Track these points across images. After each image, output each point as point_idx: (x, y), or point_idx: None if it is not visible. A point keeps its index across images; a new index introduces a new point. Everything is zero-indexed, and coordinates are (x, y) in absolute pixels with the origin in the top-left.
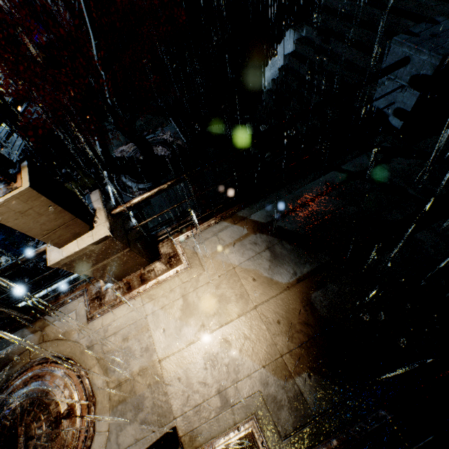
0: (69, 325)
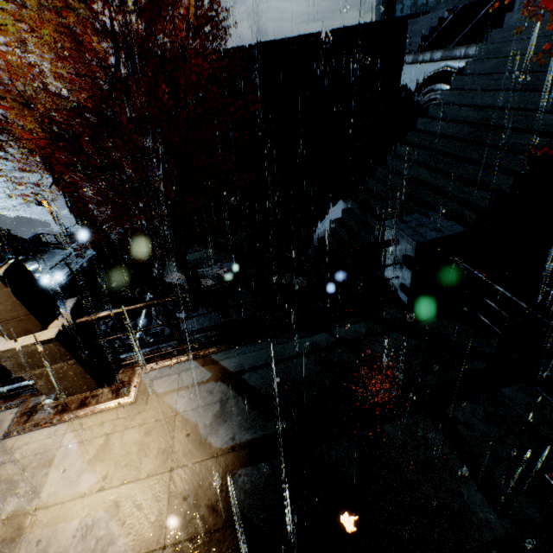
0: None
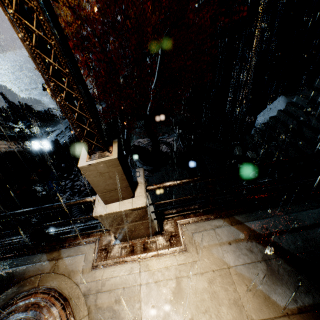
0: (77, 266)
